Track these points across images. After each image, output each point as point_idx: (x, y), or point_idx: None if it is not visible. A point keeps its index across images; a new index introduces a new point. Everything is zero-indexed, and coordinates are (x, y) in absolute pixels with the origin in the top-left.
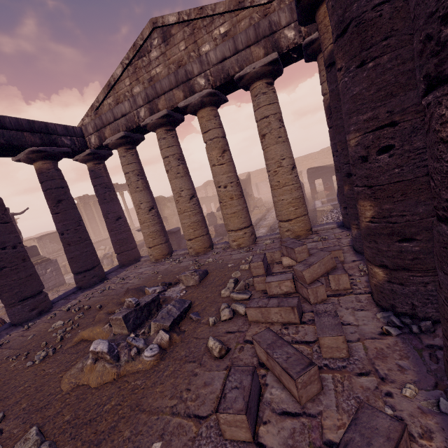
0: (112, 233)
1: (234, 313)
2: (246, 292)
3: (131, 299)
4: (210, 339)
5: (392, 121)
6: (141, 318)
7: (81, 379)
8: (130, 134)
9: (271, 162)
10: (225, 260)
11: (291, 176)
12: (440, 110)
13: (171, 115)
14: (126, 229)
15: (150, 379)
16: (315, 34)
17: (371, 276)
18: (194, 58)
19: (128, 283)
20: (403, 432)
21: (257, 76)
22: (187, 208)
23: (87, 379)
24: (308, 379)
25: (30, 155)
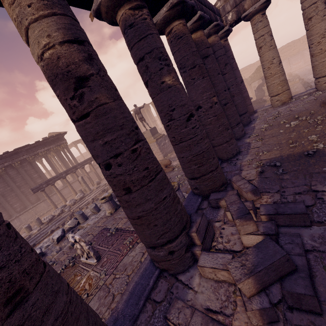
0: None
1: None
2: None
3: None
4: None
5: None
6: None
7: None
8: None
9: None
10: None
11: None
12: None
13: None
14: (246, 90)
15: None
16: None
17: None
18: None
19: (293, 109)
20: None
21: None
22: None
23: None
24: None
25: (211, 30)
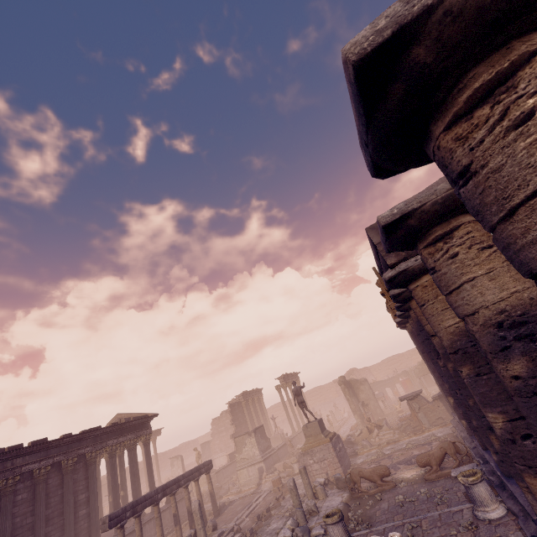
0: None
1: None
2: None
3: None
4: None
5: None
6: None
7: None
8: None
9: None
10: None
11: None
12: None
13: None
14: None
15: None
16: None
17: None
18: None
19: None
20: None
21: None
22: None
23: None
24: None
25: None
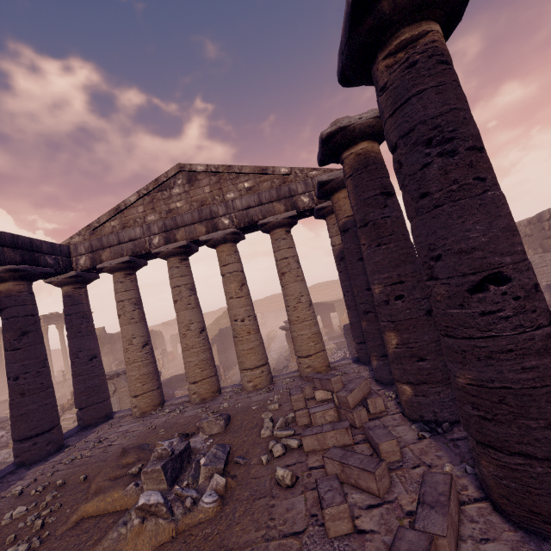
0: (79, 378)
1: (286, 448)
2: (289, 428)
3: (166, 446)
4: (278, 469)
5: (400, 280)
6: (176, 470)
7: (122, 550)
8: (135, 259)
9: (291, 298)
10: (245, 403)
11: (309, 311)
12: (435, 289)
13: (189, 246)
14: (100, 373)
15: (220, 524)
16: (325, 204)
17: (401, 394)
18: (218, 201)
19: (112, 445)
20: (452, 478)
21: (278, 225)
22: (195, 344)
23: (132, 547)
24: (382, 472)
25: (2, 273)
